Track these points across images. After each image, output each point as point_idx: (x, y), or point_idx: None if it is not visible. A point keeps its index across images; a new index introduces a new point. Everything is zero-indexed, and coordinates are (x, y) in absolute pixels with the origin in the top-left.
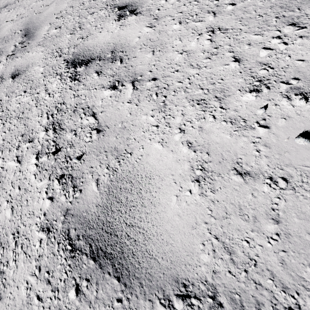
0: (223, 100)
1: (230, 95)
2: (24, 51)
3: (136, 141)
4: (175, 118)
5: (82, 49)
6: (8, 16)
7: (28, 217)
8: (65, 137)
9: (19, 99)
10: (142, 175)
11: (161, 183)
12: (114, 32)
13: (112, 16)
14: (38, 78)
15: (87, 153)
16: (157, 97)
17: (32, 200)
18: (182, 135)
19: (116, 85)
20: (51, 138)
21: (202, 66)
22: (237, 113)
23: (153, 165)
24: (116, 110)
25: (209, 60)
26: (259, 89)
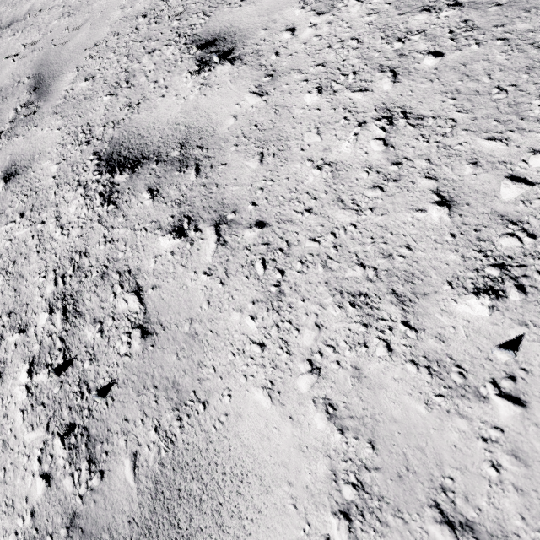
0: (411, 303)
1: (428, 293)
2: (30, 123)
3: (217, 375)
4: (300, 333)
5: (127, 131)
6: (12, 46)
7: (3, 511)
8: (83, 334)
9: (10, 229)
10: (224, 466)
11: (264, 501)
12: (188, 100)
13: (187, 62)
14: (46, 187)
15: (121, 382)
16: (265, 270)
17: (14, 473)
18: (316, 382)
19: (183, 227)
20: (57, 330)
21: (364, 206)
22: (443, 345)
23: (250, 446)
24: (182, 287)
25: (381, 193)
26: (500, 290)
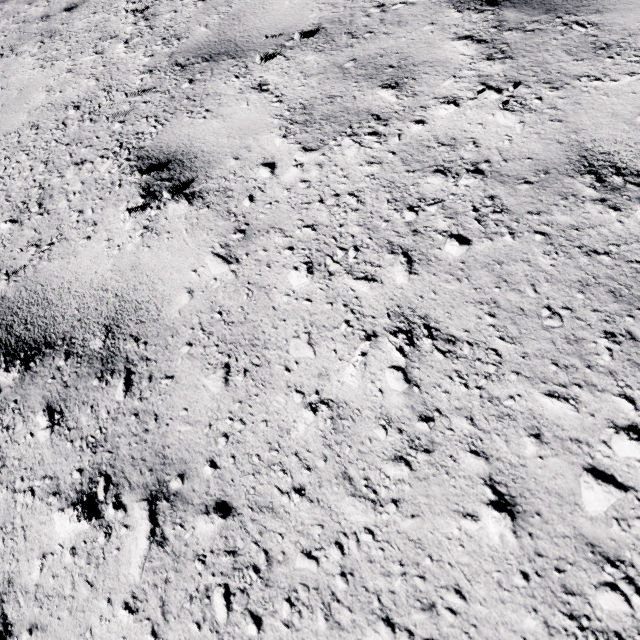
0: None
1: None
2: None
3: None
4: None
5: (27, 289)
6: None
7: None
8: None
9: None
10: None
11: None
12: (125, 250)
13: (128, 188)
14: None
15: None
16: (229, 612)
17: None
18: None
19: (97, 496)
20: None
21: (384, 496)
22: None
23: None
24: (83, 635)
25: (408, 471)
26: None
